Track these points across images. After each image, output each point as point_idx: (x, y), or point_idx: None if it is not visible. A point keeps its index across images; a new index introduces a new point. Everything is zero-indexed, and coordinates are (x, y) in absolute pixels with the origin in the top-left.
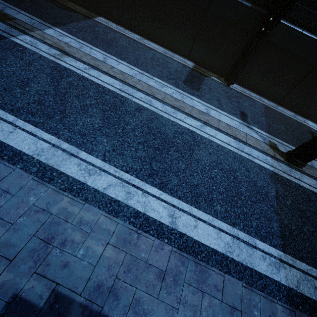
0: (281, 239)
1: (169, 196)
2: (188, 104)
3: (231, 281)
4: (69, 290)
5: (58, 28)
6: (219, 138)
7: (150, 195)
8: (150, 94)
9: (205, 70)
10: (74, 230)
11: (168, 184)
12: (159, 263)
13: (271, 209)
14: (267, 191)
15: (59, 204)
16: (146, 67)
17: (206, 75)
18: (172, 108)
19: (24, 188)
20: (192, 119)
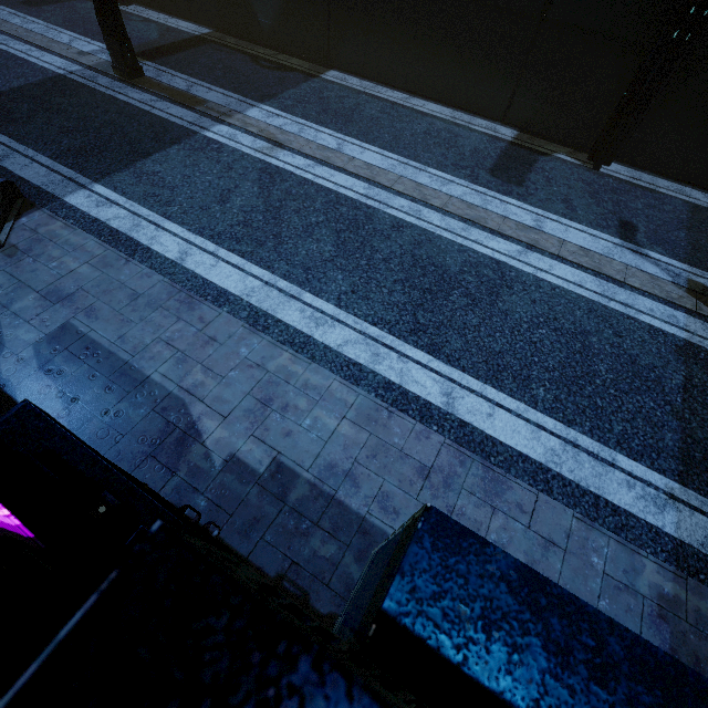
0: (679, 463)
1: (444, 366)
2: (495, 212)
3: (550, 504)
4: (294, 462)
5: (265, 105)
6: (559, 275)
7: (412, 361)
8: (420, 200)
9: (543, 141)
10: (297, 394)
11: (444, 348)
12: (422, 456)
13: (665, 408)
14: (661, 375)
15: (278, 360)
16: (414, 151)
17: (544, 151)
18: (461, 221)
19: (233, 337)
20: (501, 240)
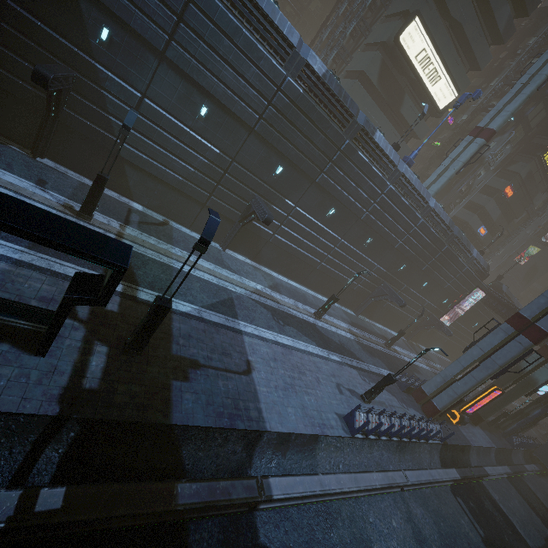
0: (30, 245)
1: None
2: None
3: None
4: None
5: None
6: None
7: None
8: None
9: (3, 138)
10: None
11: None
12: None
13: None
14: None
15: None
16: None
17: (2, 142)
18: None
19: None
20: None
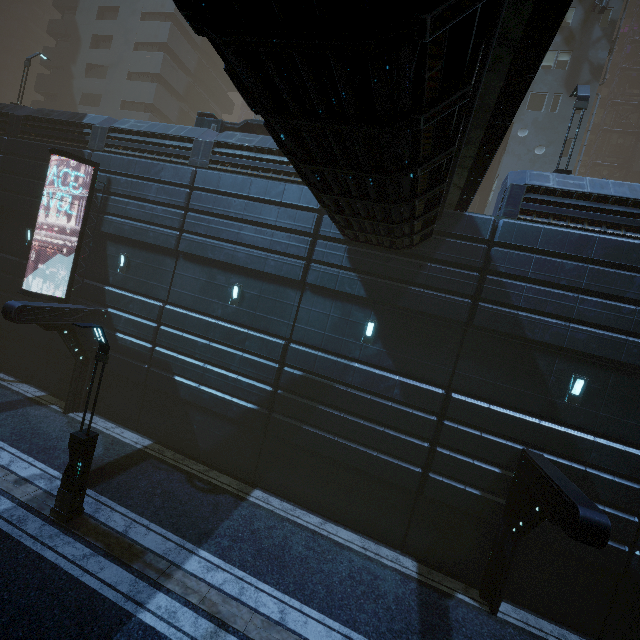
0: None
1: None
2: None
3: None
4: None
5: (203, 550)
6: None
7: None
8: None
9: (439, 574)
10: None
11: None
12: None
13: None
14: None
15: None
16: (350, 611)
17: (446, 590)
18: None
19: None
20: None
